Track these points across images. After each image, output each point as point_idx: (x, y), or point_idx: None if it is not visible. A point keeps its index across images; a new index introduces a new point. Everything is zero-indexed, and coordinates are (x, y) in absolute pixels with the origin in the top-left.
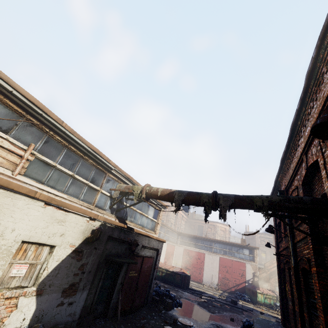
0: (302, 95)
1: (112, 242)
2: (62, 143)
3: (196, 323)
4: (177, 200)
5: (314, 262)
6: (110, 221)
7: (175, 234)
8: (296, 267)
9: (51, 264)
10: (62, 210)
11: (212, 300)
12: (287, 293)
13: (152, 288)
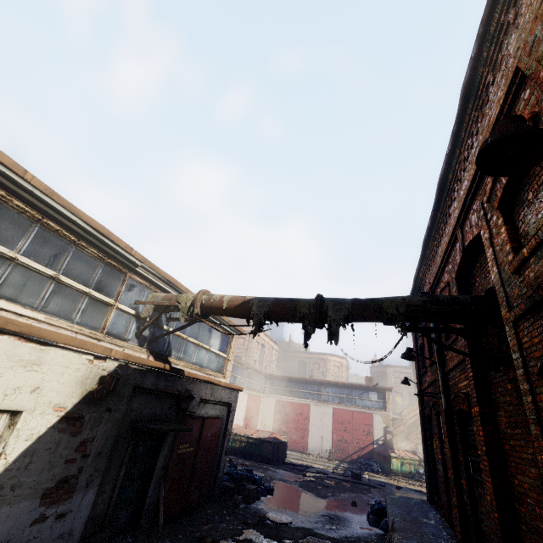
0: (455, 127)
1: (143, 397)
2: (28, 214)
3: (297, 517)
4: (256, 314)
5: (477, 398)
6: (137, 359)
7: (261, 378)
8: (449, 410)
9: (14, 447)
10: (34, 342)
11: (323, 477)
12: (436, 452)
13: (222, 470)
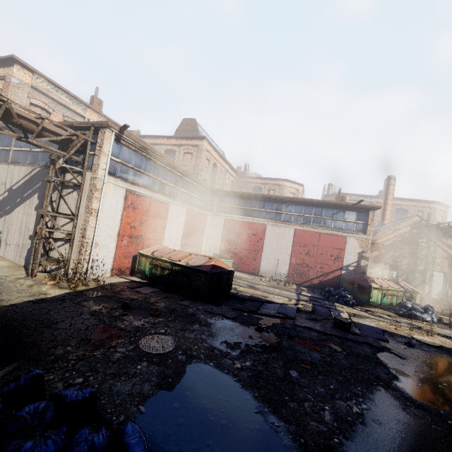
0: None
1: None
2: None
3: None
4: None
5: None
6: None
7: (207, 193)
8: None
9: None
10: None
11: (290, 328)
12: None
13: None
